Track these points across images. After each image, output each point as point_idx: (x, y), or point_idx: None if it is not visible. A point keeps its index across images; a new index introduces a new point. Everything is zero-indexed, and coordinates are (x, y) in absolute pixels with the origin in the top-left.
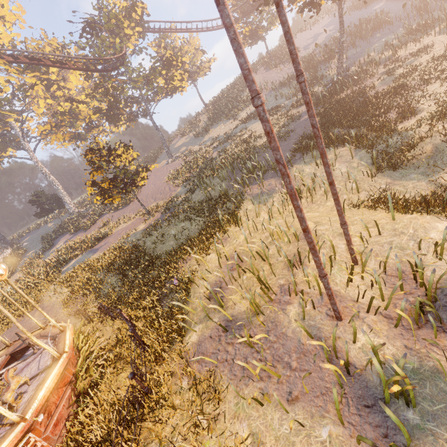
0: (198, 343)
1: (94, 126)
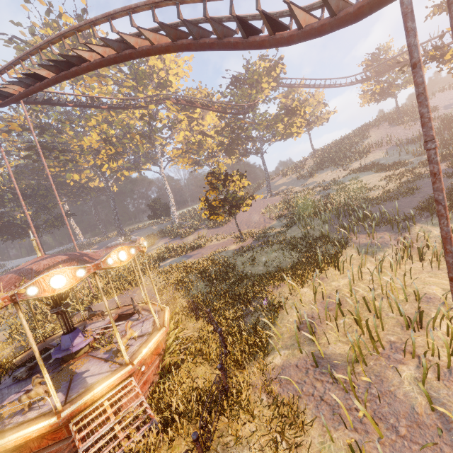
0: (281, 366)
1: (212, 156)
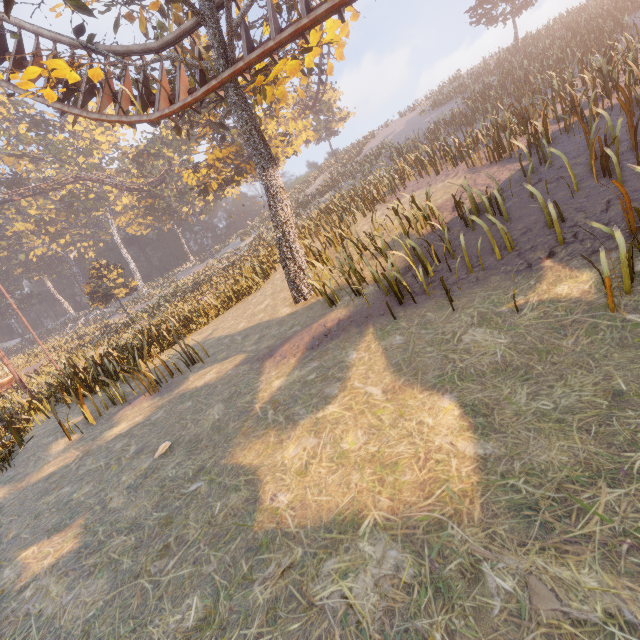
0: None
1: None
